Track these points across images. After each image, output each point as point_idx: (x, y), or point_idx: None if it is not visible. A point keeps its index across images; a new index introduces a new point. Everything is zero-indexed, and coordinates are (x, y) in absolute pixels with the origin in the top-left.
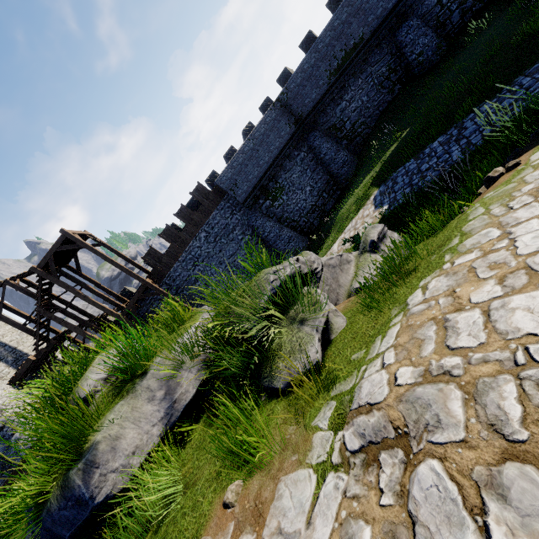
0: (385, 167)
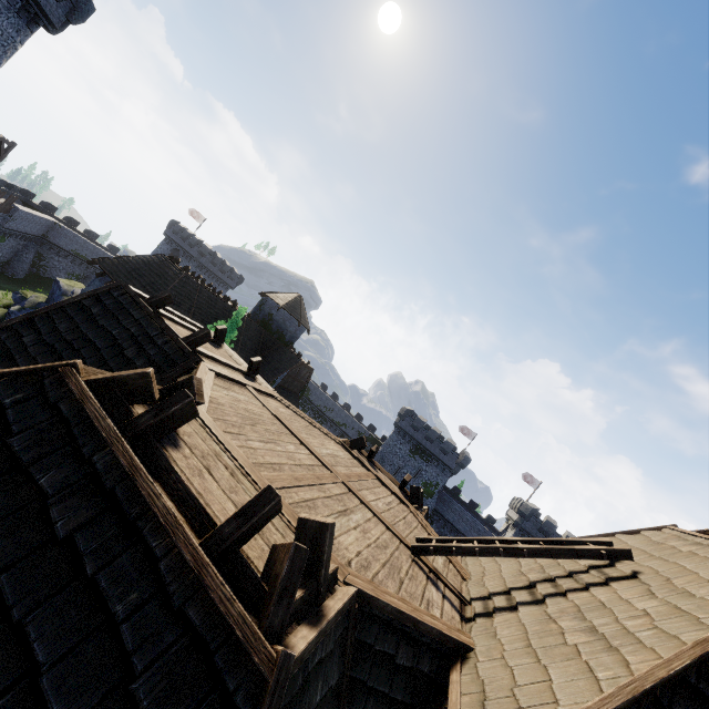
0: None
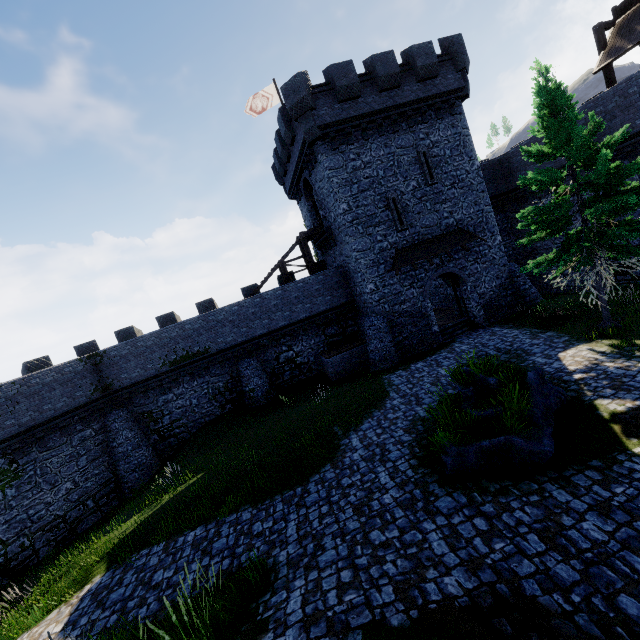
0: (142, 527)
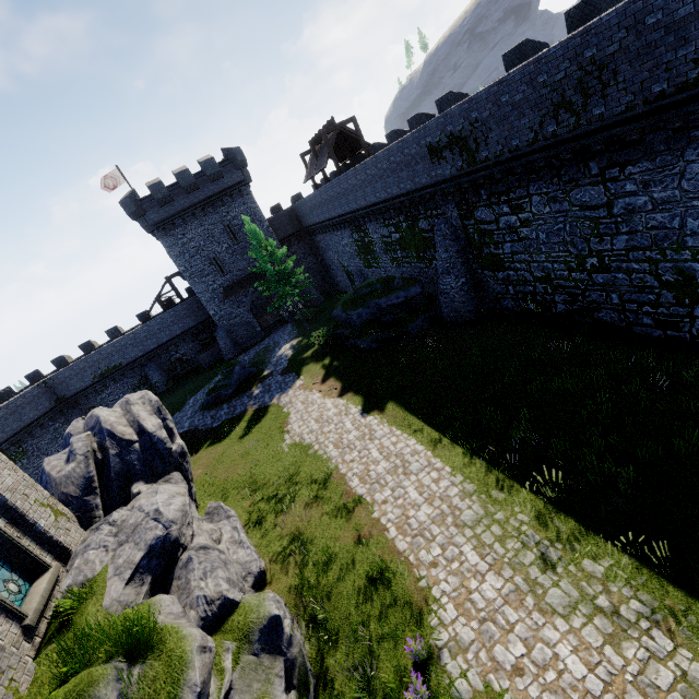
0: None
